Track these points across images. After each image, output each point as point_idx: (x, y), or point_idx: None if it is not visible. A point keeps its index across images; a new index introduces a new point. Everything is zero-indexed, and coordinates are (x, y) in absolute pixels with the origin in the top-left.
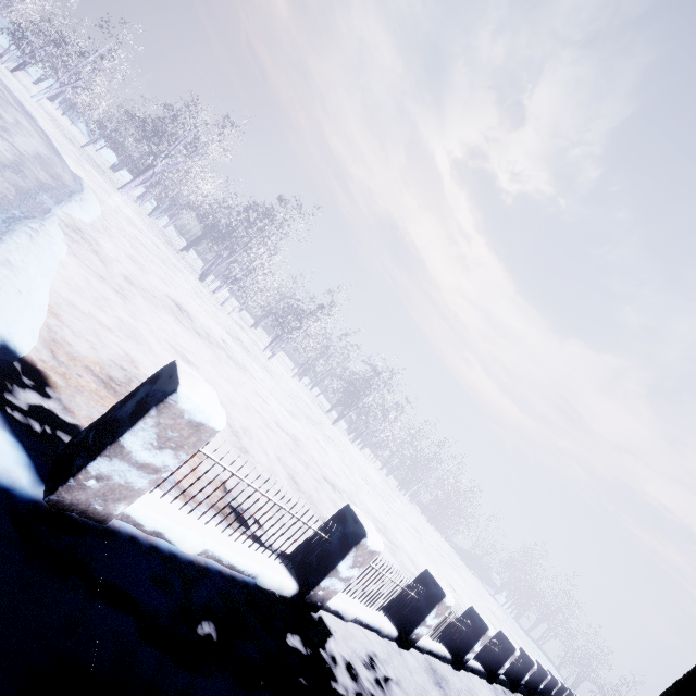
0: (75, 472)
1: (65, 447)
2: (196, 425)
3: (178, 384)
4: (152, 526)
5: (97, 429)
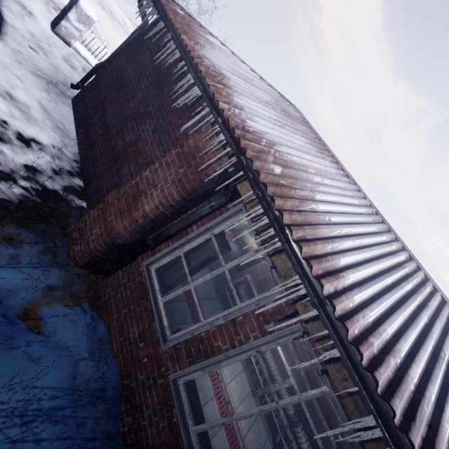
0: (58, 24)
1: (53, 20)
2: (88, 17)
3: None
4: (84, 55)
5: (61, 12)
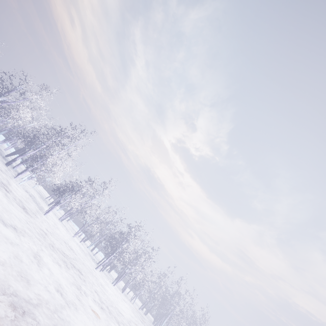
0: None
1: None
2: None
3: None
4: None
5: None
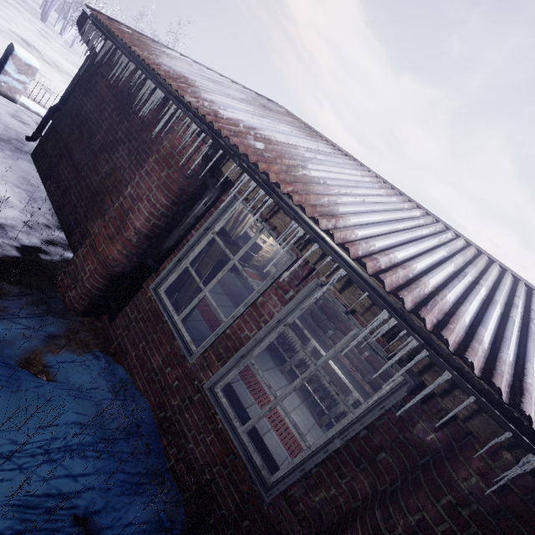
0: None
1: None
2: (28, 65)
3: (14, 48)
4: (34, 110)
5: None
